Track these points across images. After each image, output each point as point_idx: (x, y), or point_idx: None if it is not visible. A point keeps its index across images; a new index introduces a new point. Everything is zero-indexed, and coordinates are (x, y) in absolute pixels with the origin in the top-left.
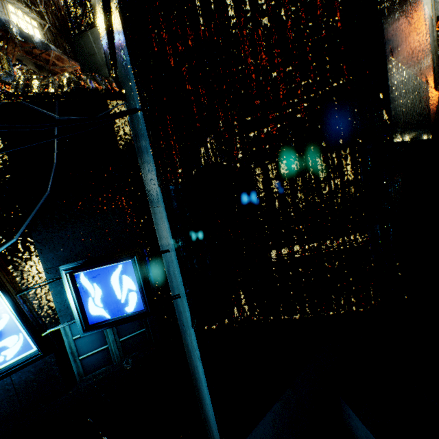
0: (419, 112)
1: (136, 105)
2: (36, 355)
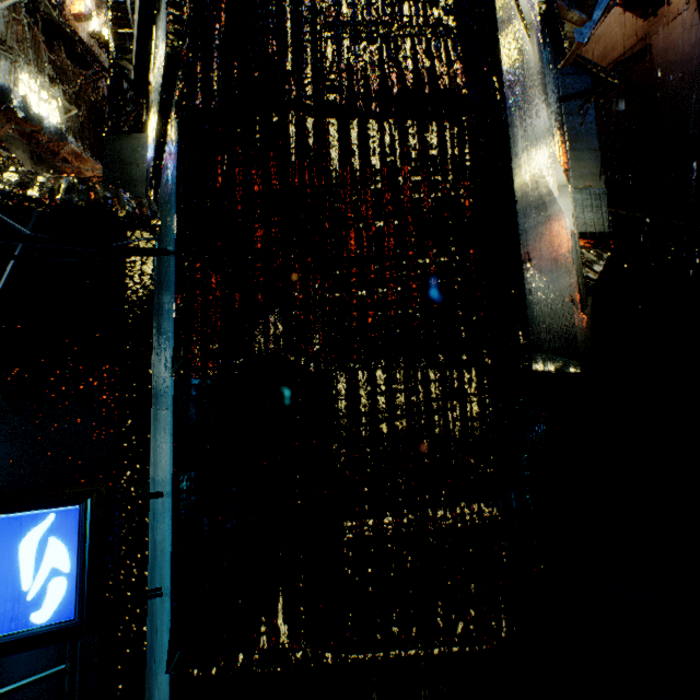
0: (564, 337)
1: (170, 245)
2: None
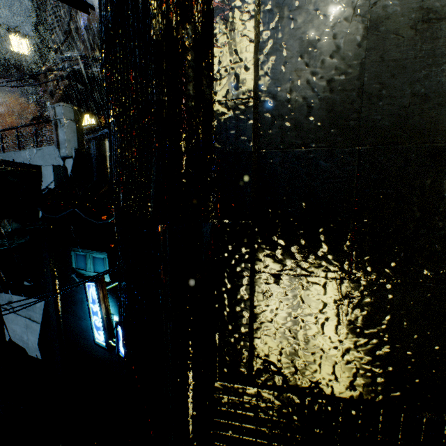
0: None
1: None
2: (105, 348)
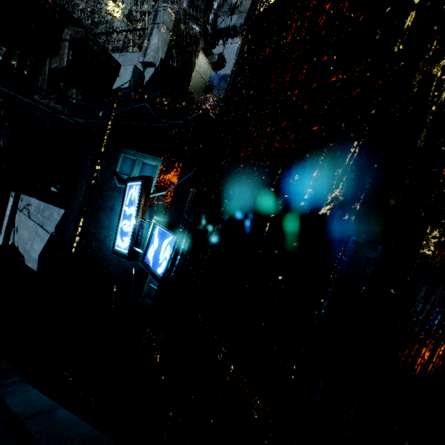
0: None
1: None
2: (126, 255)
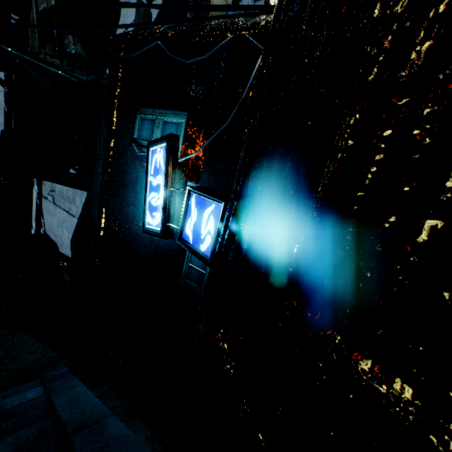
0: None
1: None
2: (159, 233)
